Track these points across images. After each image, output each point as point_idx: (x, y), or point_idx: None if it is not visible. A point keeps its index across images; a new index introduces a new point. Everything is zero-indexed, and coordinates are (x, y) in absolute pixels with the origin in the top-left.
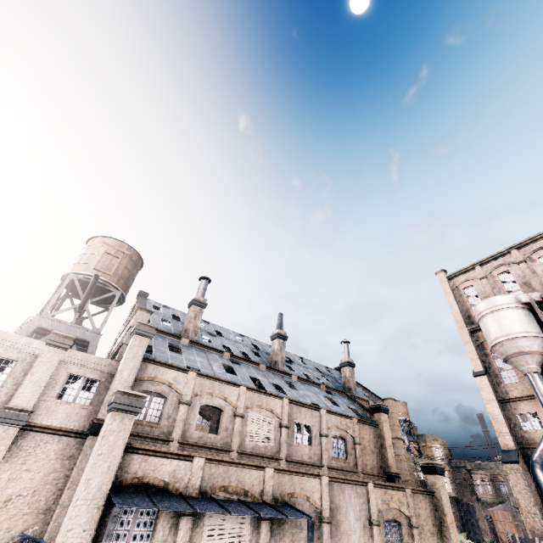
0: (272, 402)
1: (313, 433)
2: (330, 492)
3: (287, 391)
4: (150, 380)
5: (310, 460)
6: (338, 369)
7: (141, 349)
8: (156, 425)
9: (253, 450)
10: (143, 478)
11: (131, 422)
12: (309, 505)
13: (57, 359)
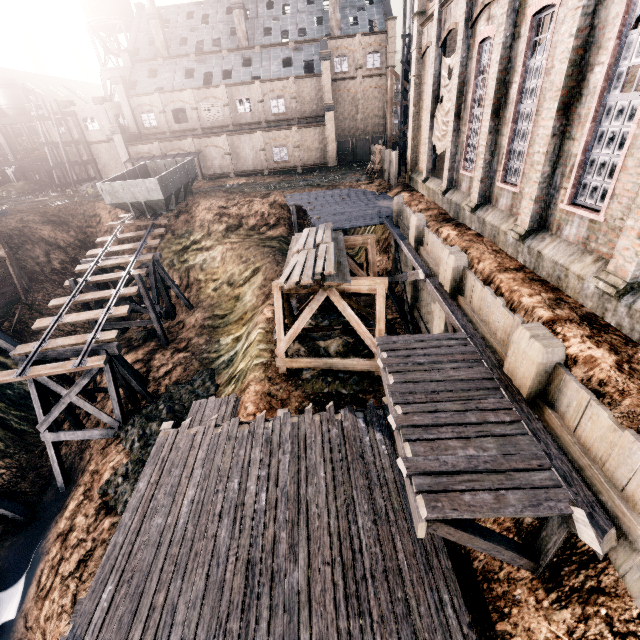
0: (214, 92)
1: (252, 102)
2: (231, 141)
3: (234, 74)
4: (140, 107)
5: (253, 121)
6: None
7: (122, 93)
8: (156, 128)
9: (211, 125)
10: (140, 153)
11: (121, 137)
12: (218, 149)
13: (104, 110)
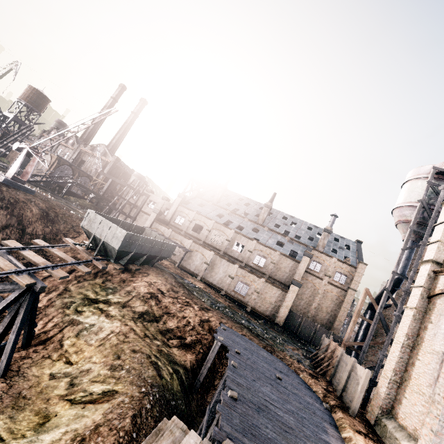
0: (226, 230)
1: (245, 249)
2: (214, 258)
3: (244, 230)
4: (181, 212)
5: (238, 258)
6: (356, 241)
7: (178, 201)
8: (180, 225)
9: (211, 244)
10: (157, 229)
11: (156, 215)
12: (203, 257)
13: (163, 203)
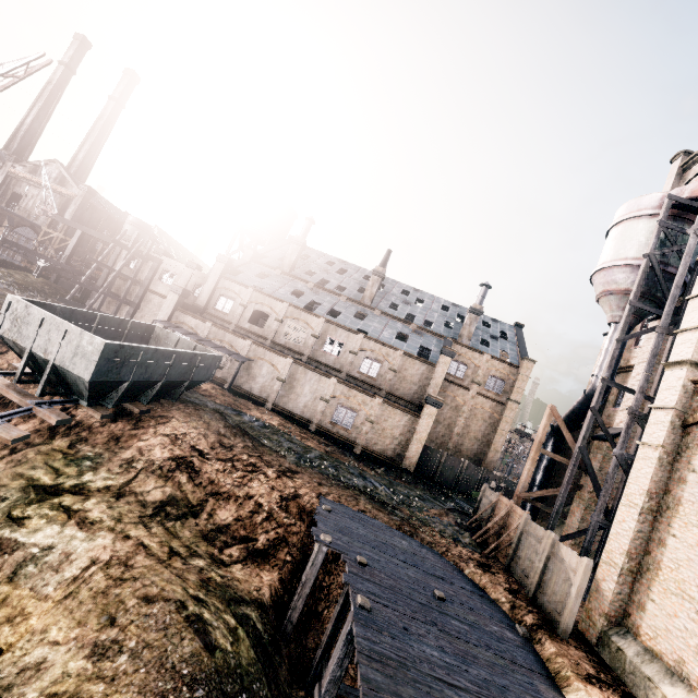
0: (310, 318)
1: (344, 349)
2: (294, 370)
3: (341, 317)
4: (226, 290)
5: (333, 365)
6: (514, 325)
7: (219, 270)
8: (226, 314)
9: (285, 344)
10: (183, 323)
11: (178, 298)
12: (273, 369)
13: (190, 274)
